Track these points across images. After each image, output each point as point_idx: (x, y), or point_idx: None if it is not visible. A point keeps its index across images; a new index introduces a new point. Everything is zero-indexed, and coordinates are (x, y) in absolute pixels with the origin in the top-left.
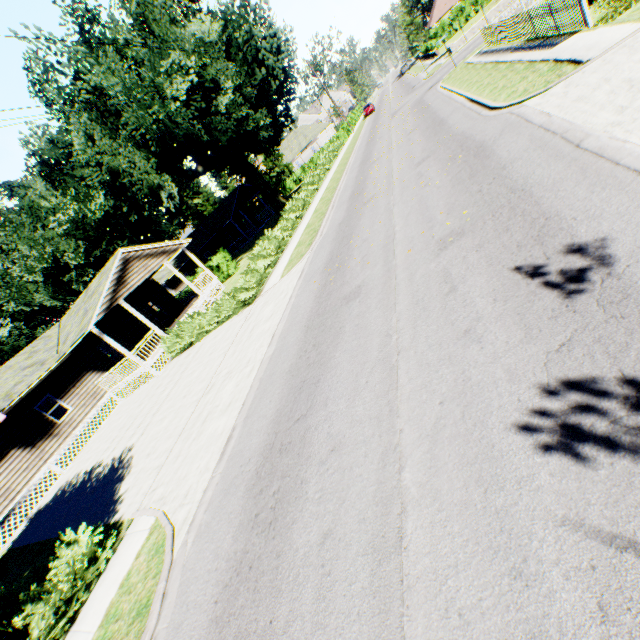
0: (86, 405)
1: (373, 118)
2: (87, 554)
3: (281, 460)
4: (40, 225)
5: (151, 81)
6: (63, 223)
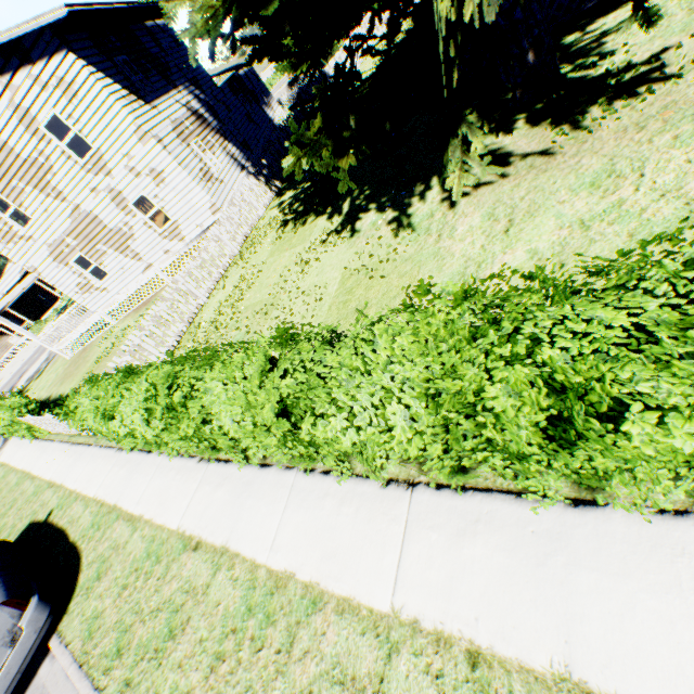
0: (3, 351)
1: None
2: None
3: None
4: None
5: None
6: None
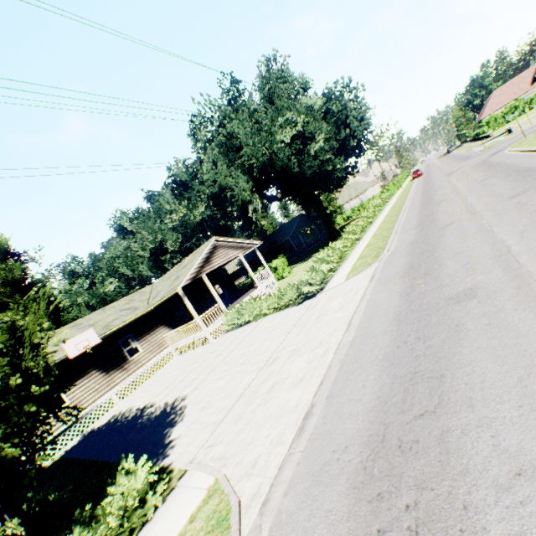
0: (152, 351)
1: (423, 178)
2: (140, 492)
3: (406, 461)
4: (159, 220)
5: (268, 129)
6: (174, 221)
